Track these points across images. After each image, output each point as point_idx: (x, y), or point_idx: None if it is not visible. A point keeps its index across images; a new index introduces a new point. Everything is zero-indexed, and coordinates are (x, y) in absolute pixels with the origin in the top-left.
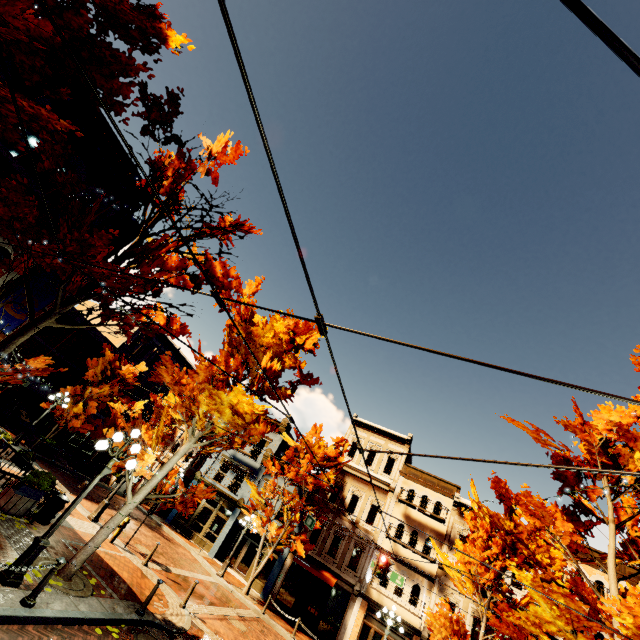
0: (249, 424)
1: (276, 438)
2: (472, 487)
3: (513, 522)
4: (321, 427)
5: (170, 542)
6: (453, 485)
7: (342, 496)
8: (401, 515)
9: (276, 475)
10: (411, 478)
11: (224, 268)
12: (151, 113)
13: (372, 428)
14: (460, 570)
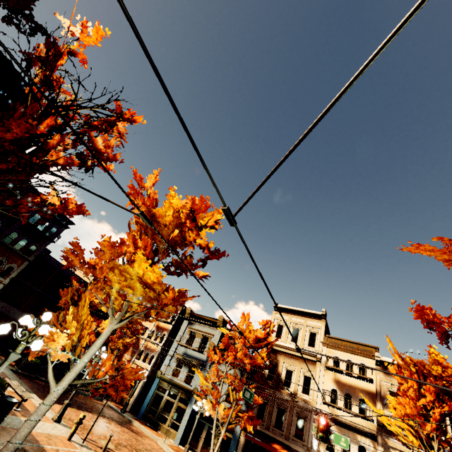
0: (159, 294)
1: (216, 333)
2: (389, 343)
3: (440, 366)
4: (248, 315)
5: (138, 435)
6: (371, 347)
7: (278, 372)
8: (332, 381)
9: (219, 362)
10: (333, 347)
11: (105, 141)
12: (8, 1)
13: (291, 311)
14: (404, 419)
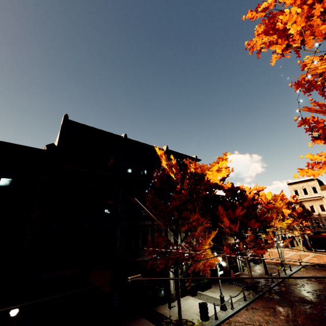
0: (291, 223)
1: None
2: None
3: None
4: None
5: (269, 252)
6: None
7: (306, 209)
8: None
9: None
10: None
11: (270, 206)
12: None
13: (297, 182)
14: None
